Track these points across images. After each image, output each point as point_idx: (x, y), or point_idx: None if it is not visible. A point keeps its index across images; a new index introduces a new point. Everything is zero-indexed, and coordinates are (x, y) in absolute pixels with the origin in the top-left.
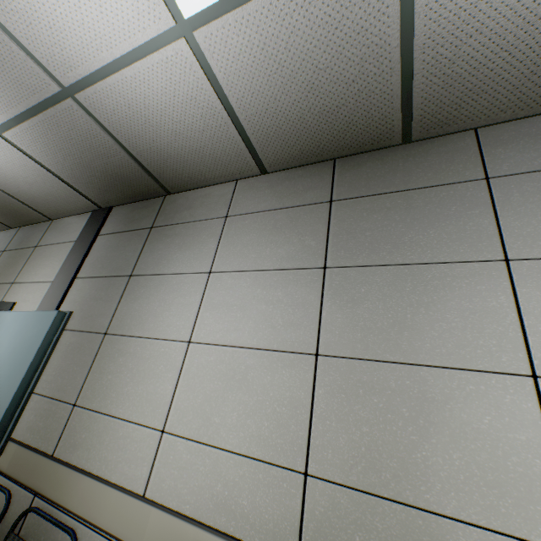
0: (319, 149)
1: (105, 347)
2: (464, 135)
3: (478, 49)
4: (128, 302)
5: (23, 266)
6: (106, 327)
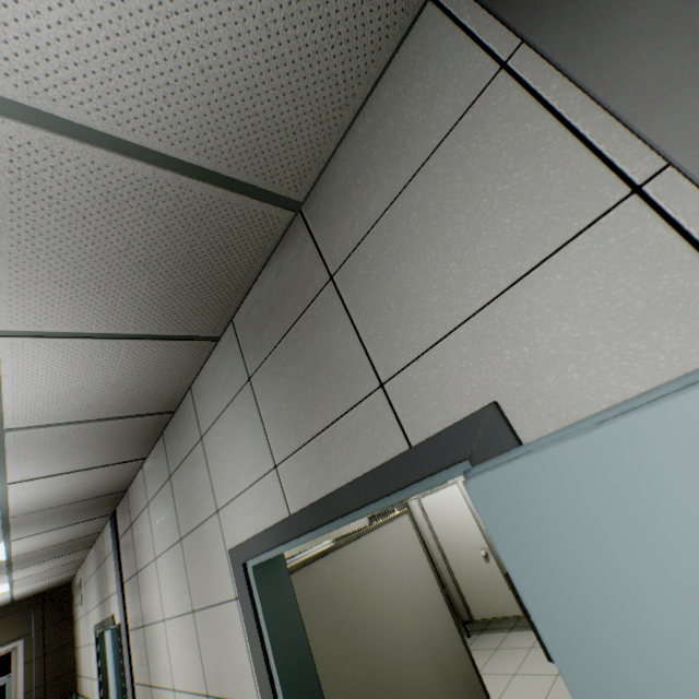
0: (145, 440)
1: (146, 636)
2: (189, 395)
3: (117, 399)
4: (142, 596)
5: (107, 580)
6: (143, 620)
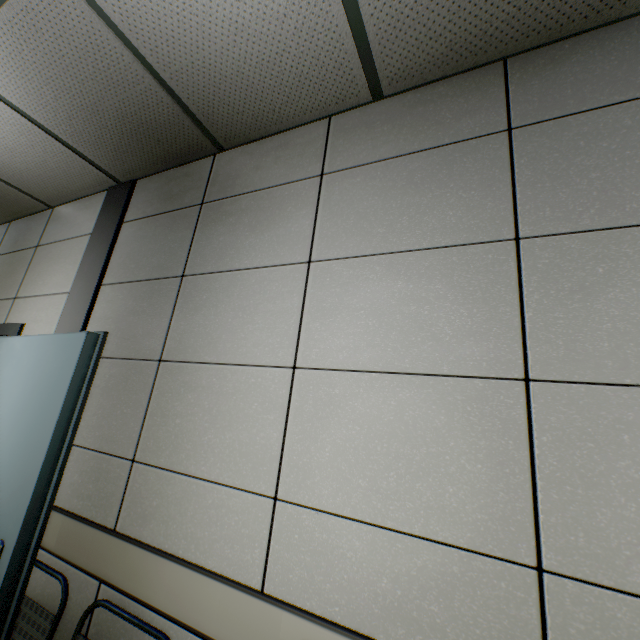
0: (485, 38)
1: (162, 379)
2: None
3: None
4: (185, 314)
5: (24, 275)
6: (160, 351)
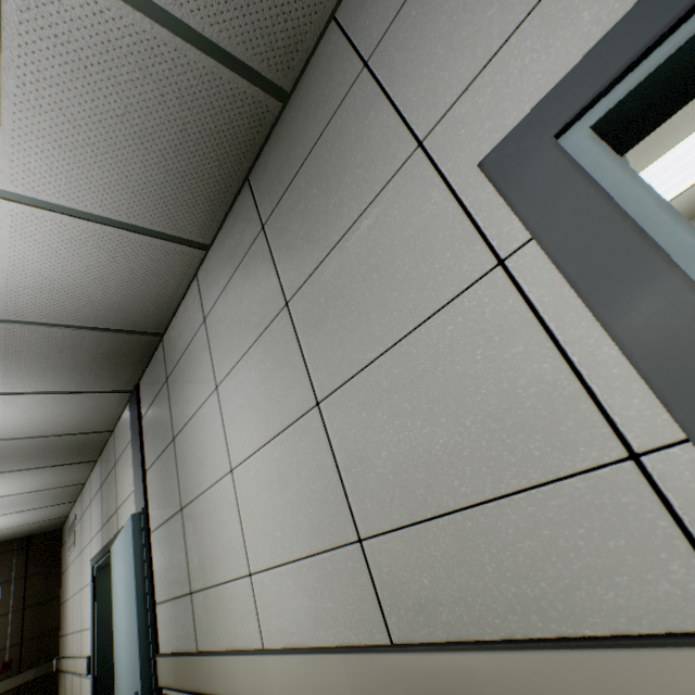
0: (221, 183)
1: (186, 522)
2: (328, 36)
3: None
4: (182, 466)
5: (116, 490)
6: (180, 502)
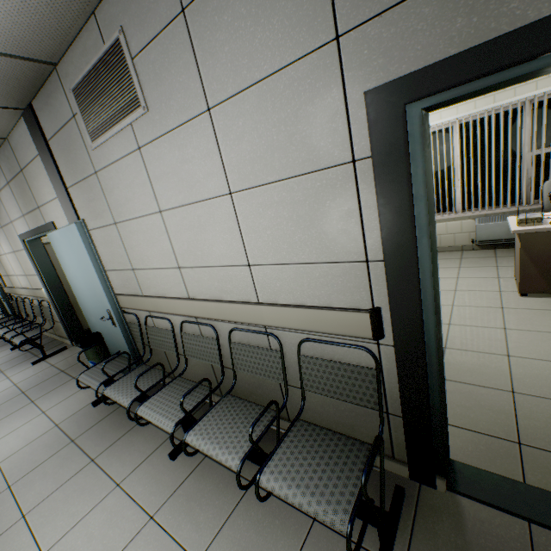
0: None
1: (1, 260)
2: None
3: None
4: None
5: None
6: None
